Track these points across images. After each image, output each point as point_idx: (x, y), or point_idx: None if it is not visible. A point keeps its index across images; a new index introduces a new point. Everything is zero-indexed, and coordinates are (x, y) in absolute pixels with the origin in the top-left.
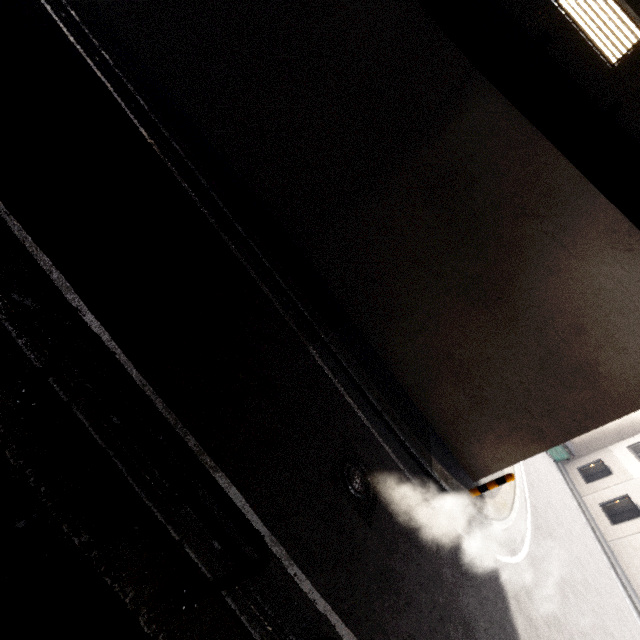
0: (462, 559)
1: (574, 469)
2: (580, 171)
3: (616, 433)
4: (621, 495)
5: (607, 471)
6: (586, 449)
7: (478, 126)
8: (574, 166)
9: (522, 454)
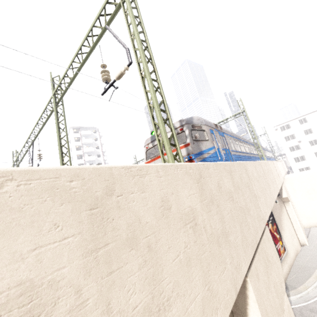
0: None
1: None
2: None
3: None
4: None
5: None
6: None
7: None
8: None
9: None
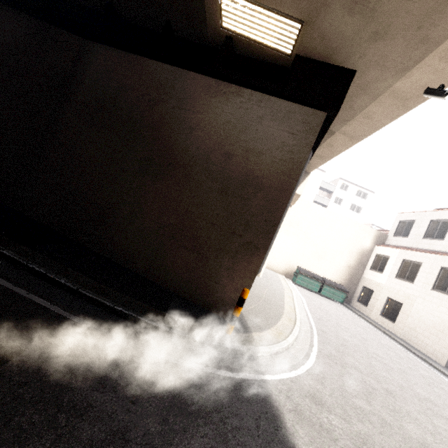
0: (196, 396)
1: (356, 302)
2: (171, 64)
3: (359, 264)
4: (385, 300)
5: (371, 291)
6: (353, 285)
7: (102, 68)
8: (167, 64)
9: (252, 272)
